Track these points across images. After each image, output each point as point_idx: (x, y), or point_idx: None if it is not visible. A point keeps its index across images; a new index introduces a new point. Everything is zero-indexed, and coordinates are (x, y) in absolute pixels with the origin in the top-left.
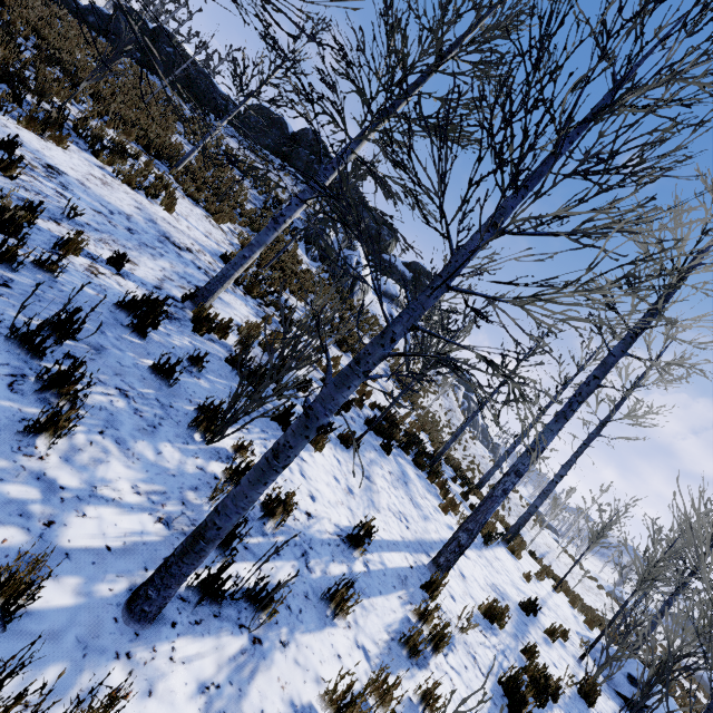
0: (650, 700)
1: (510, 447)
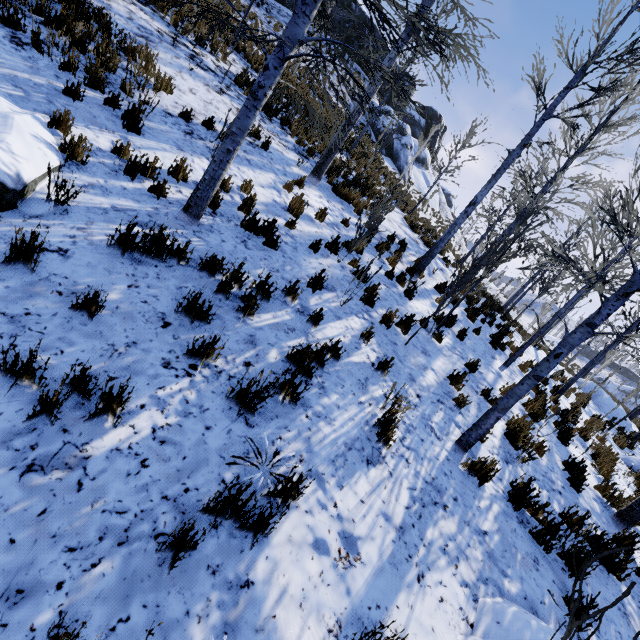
0: (602, 396)
1: (526, 283)
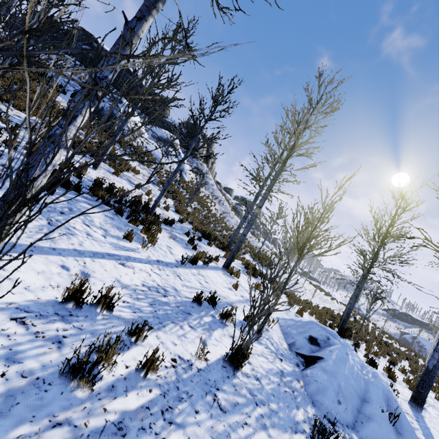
0: (323, 352)
1: (246, 213)
